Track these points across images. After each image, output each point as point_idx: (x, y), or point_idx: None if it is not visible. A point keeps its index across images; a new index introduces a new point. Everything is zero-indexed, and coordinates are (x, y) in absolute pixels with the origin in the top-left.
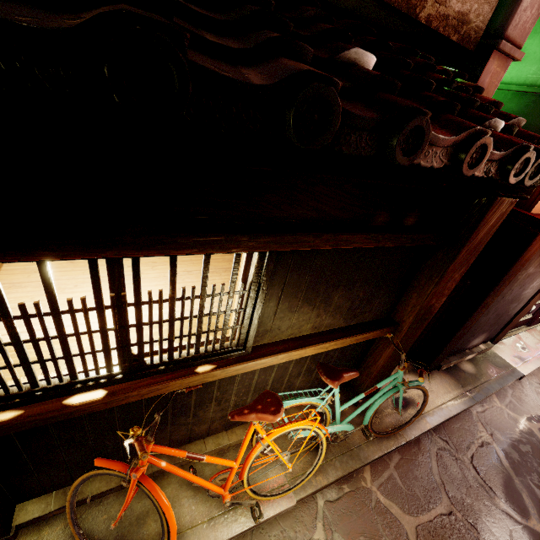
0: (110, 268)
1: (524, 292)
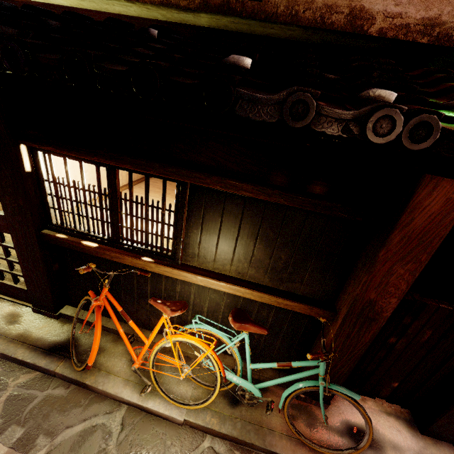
0: (108, 174)
1: None
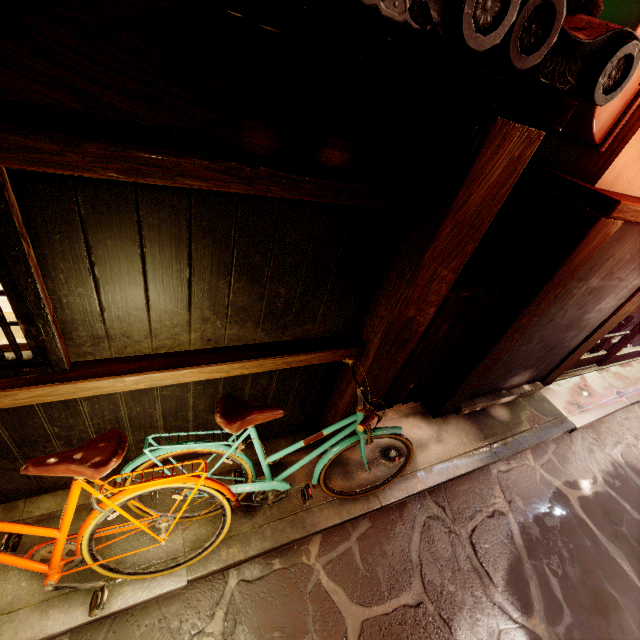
0: None
1: (587, 316)
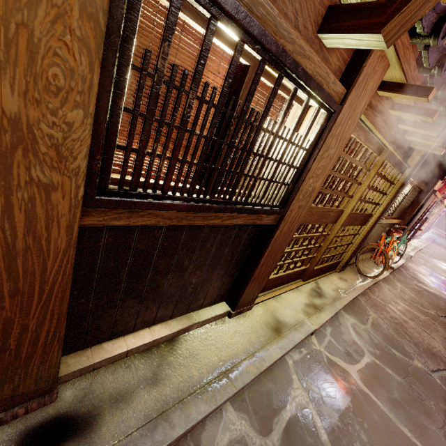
0: None
1: (415, 219)
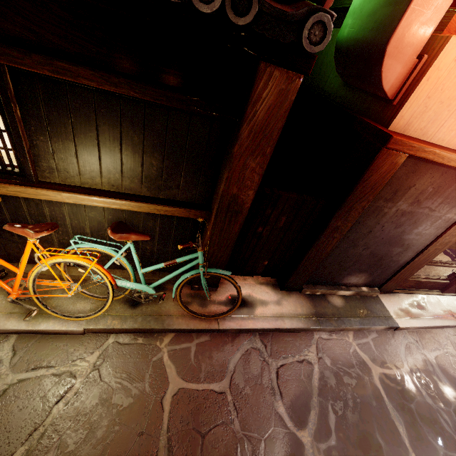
0: None
1: (407, 236)
